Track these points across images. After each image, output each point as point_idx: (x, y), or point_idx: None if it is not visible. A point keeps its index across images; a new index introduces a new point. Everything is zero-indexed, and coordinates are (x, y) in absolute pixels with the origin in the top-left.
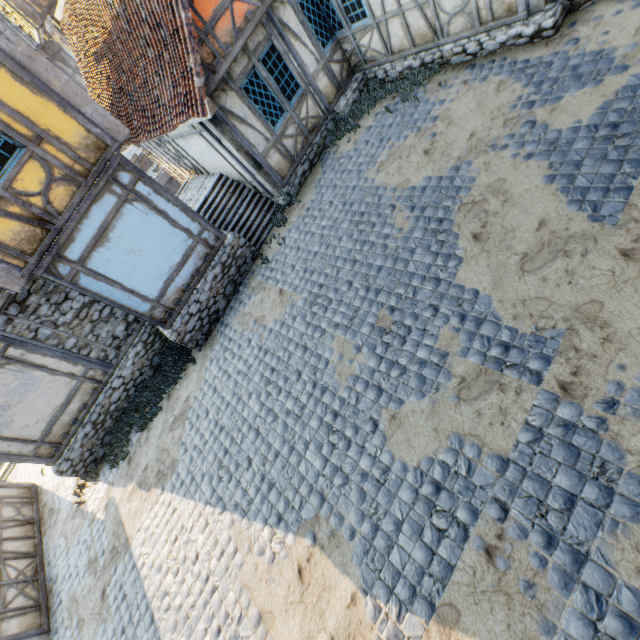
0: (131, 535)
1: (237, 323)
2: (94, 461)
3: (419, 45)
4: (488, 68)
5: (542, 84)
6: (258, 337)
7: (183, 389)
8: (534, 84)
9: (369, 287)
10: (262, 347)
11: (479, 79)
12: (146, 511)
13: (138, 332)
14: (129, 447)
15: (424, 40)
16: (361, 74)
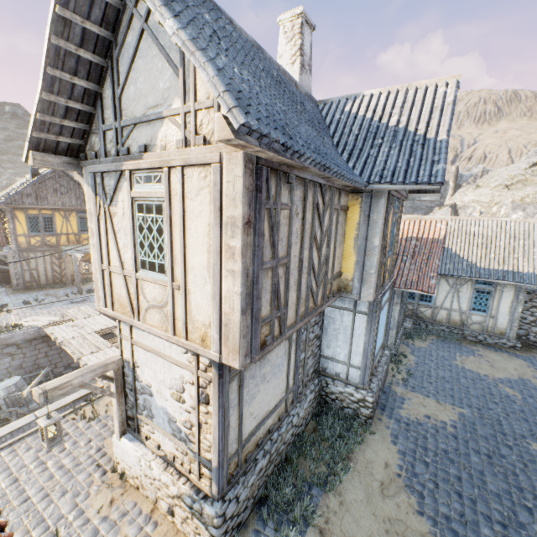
0: None
1: (405, 412)
2: (237, 525)
3: (451, 324)
4: (493, 348)
5: (535, 364)
6: (444, 427)
7: (371, 454)
8: (530, 362)
9: (525, 418)
10: (457, 435)
11: (493, 350)
12: None
13: (313, 381)
14: (307, 512)
15: (454, 324)
16: (411, 319)
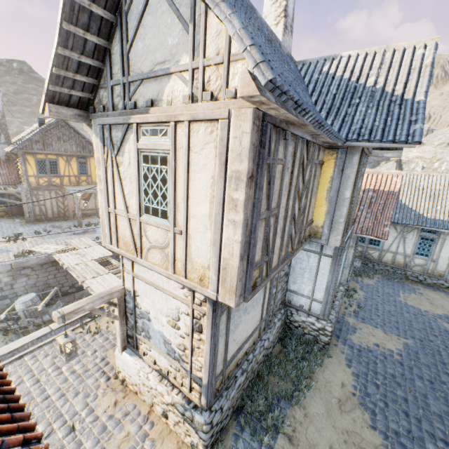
0: None
1: (357, 340)
2: (220, 430)
3: (395, 265)
4: (432, 287)
5: None
6: (391, 355)
7: (329, 375)
8: None
9: None
10: (402, 362)
11: (431, 289)
12: None
13: (280, 311)
14: (277, 421)
15: (398, 265)
16: (360, 259)
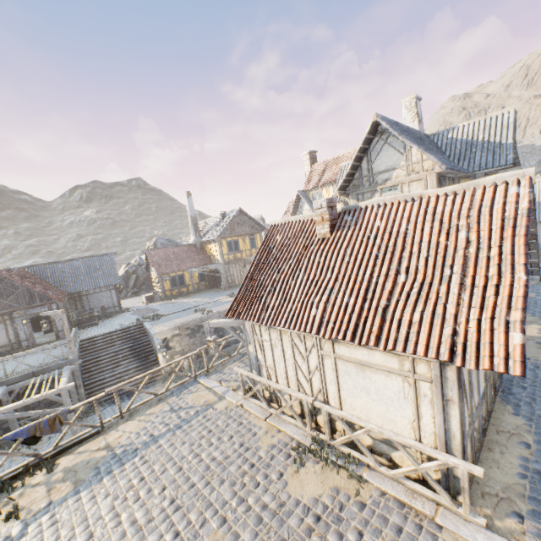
0: (533, 334)
1: None
2: None
3: None
4: None
5: None
6: None
7: None
8: None
9: None
10: None
11: None
12: (535, 329)
13: None
14: None
15: None
16: None
